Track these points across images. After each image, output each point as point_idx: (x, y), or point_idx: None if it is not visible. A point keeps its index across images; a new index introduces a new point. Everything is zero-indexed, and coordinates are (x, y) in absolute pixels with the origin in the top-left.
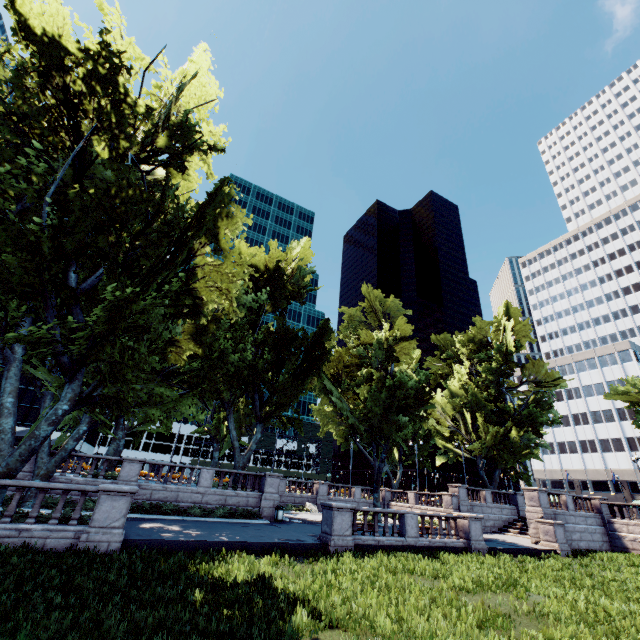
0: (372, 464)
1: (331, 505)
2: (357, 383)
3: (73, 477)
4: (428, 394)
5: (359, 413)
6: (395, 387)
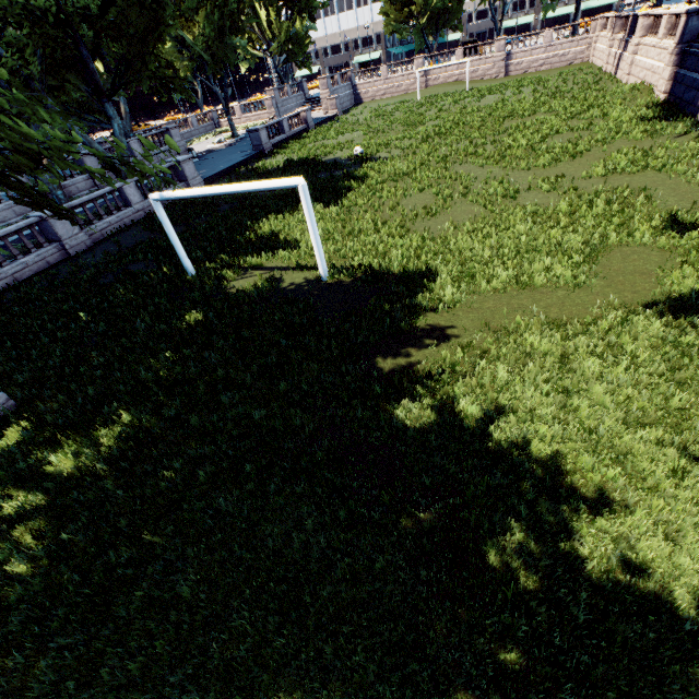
0: (215, 92)
1: (257, 129)
2: (187, 7)
3: (62, 184)
4: (241, 2)
5: (201, 44)
6: (223, 5)
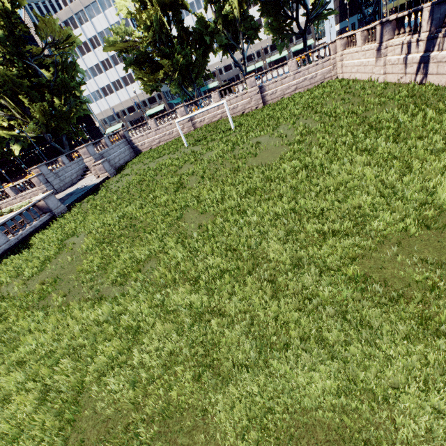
0: None
1: None
2: None
3: None
4: None
5: None
6: None
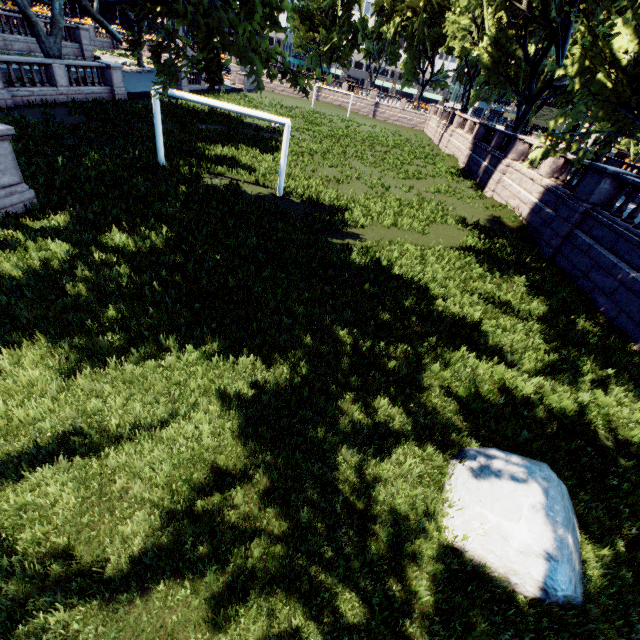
0: (129, 15)
1: (181, 71)
2: None
3: None
4: None
5: None
6: None
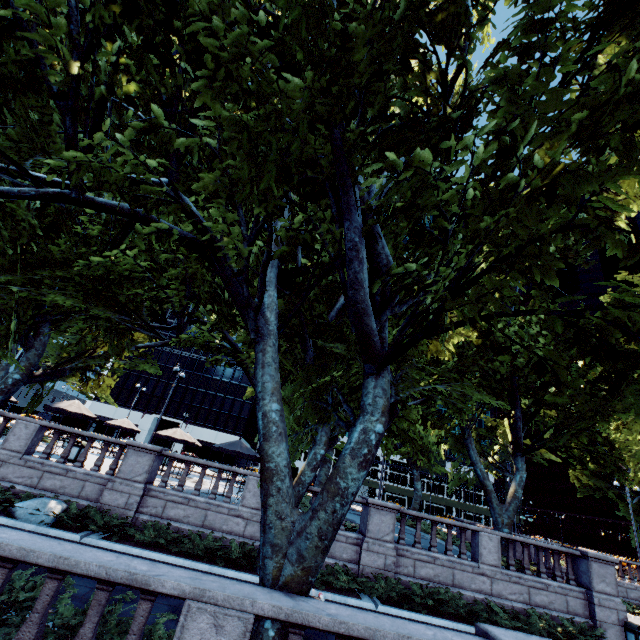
0: None
1: None
2: None
3: None
4: None
5: None
6: None
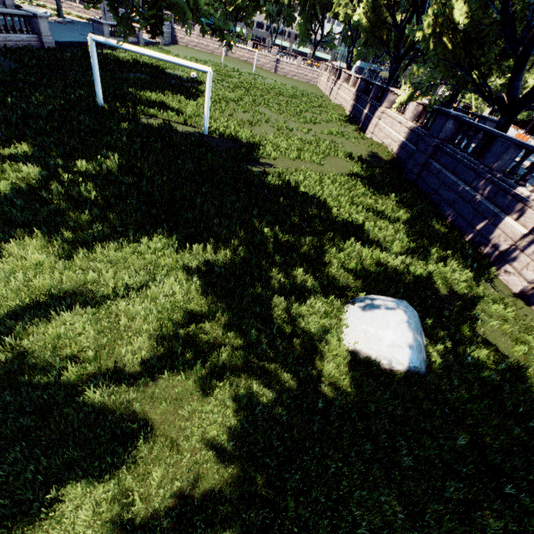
0: None
1: (102, 23)
2: None
3: None
4: None
5: None
6: None
